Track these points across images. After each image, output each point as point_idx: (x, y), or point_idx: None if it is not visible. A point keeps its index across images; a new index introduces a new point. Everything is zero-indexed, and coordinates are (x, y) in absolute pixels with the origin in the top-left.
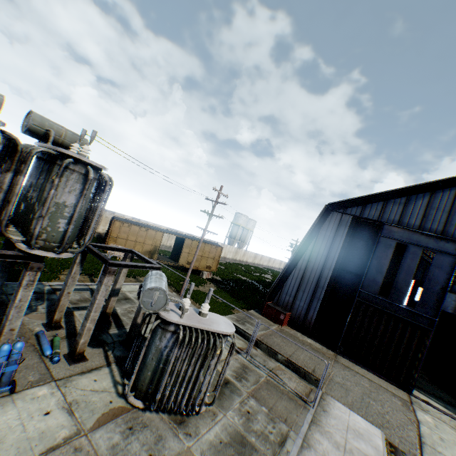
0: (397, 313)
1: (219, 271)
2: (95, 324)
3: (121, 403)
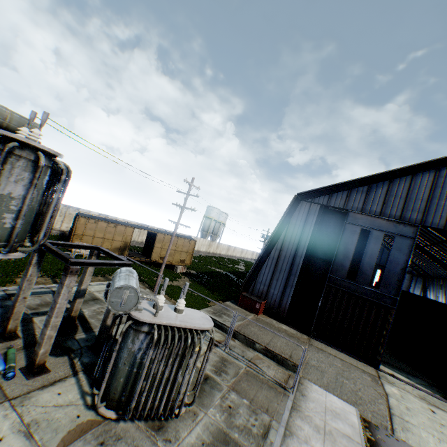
0: (364, 295)
1: (193, 264)
2: (59, 330)
3: (90, 416)
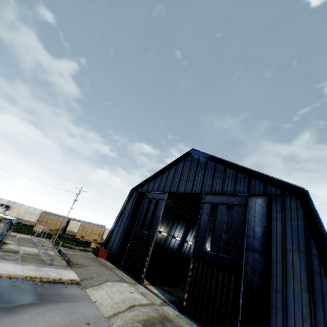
0: (144, 236)
1: None
2: None
3: None
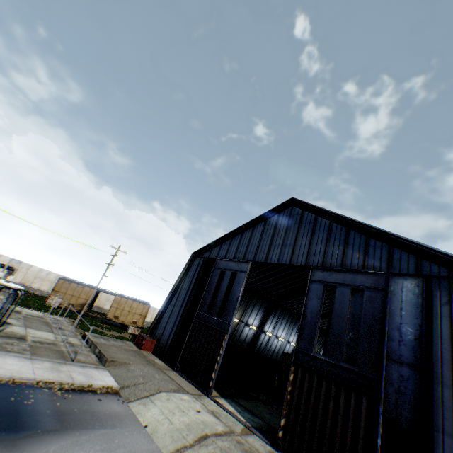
0: (213, 325)
1: None
2: None
3: None
